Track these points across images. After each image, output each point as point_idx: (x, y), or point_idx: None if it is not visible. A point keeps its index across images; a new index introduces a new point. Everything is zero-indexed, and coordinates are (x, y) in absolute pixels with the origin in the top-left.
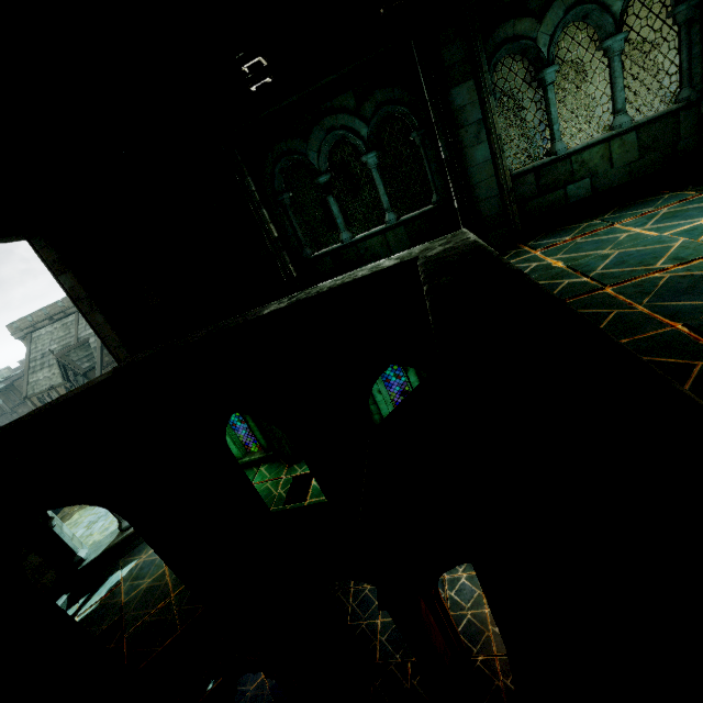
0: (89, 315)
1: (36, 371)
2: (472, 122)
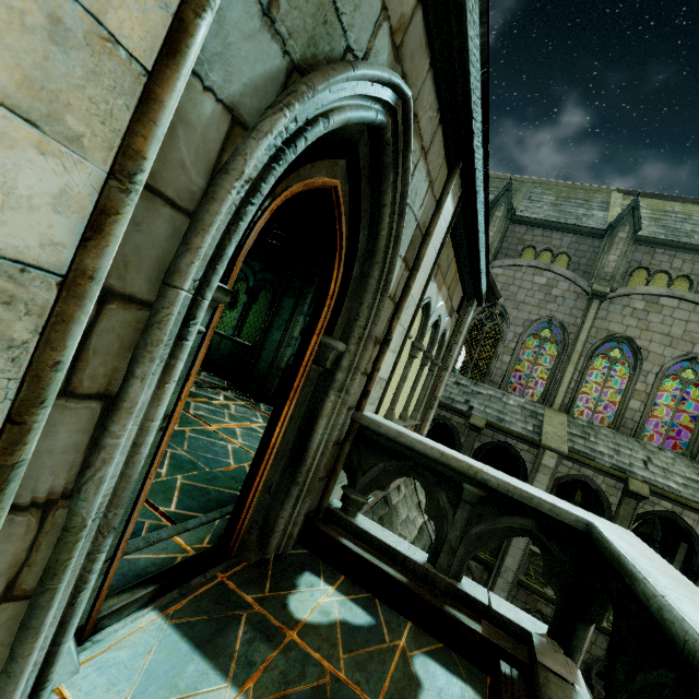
0: None
1: None
2: (283, 318)
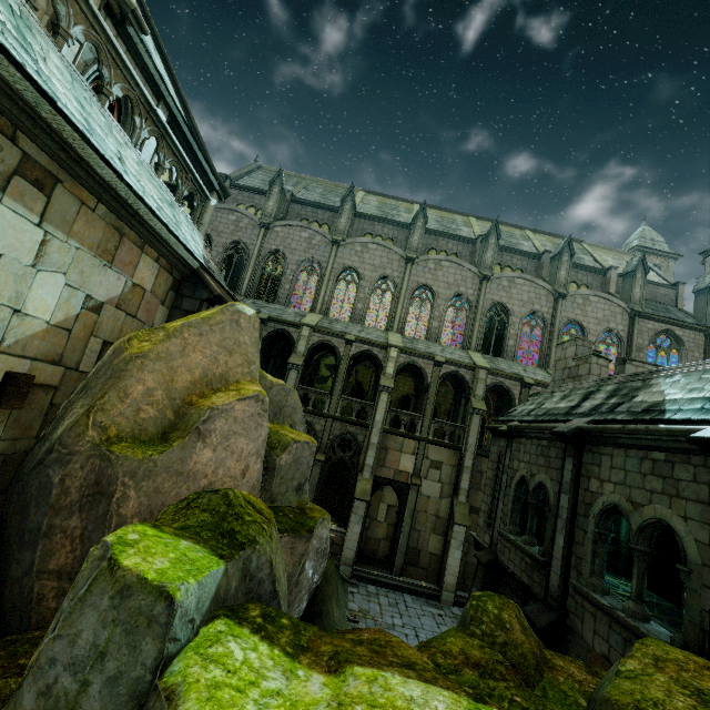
0: None
1: None
2: None
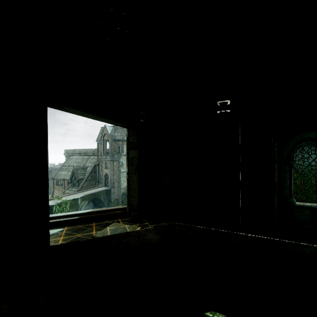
0: (131, 174)
1: (63, 170)
2: None
